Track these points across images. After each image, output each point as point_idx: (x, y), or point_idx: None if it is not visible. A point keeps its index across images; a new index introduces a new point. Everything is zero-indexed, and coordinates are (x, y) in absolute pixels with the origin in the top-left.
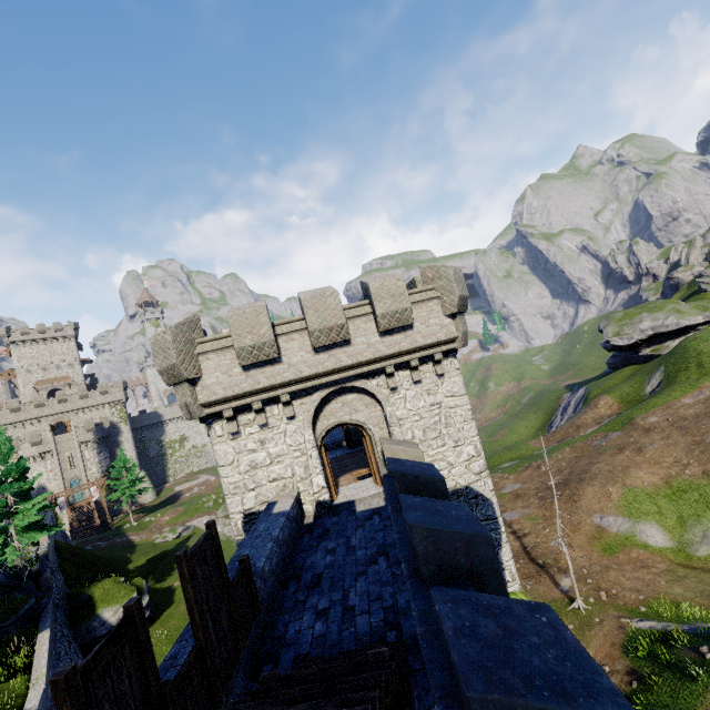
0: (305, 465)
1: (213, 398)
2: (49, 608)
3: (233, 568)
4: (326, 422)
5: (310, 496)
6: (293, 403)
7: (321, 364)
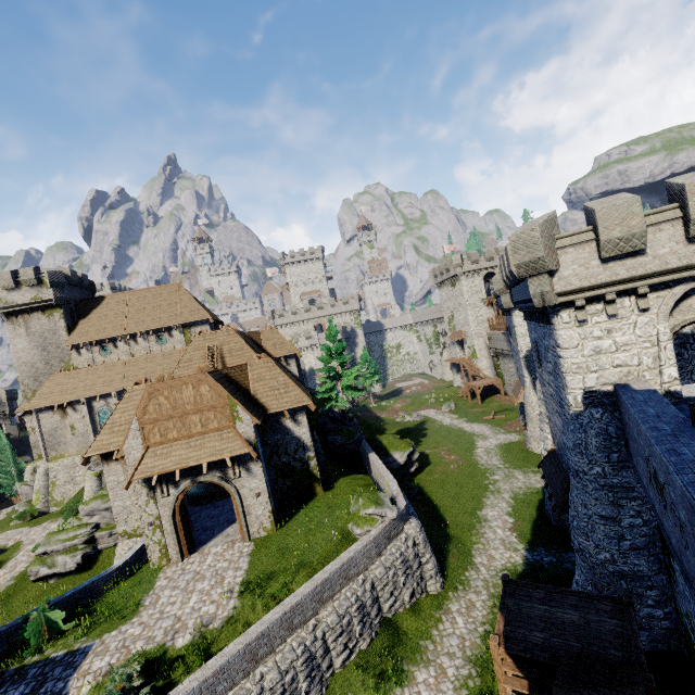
0: (654, 356)
1: (569, 288)
2: (364, 441)
3: (649, 416)
4: (681, 317)
5: (655, 385)
6: (647, 296)
7: (694, 255)
